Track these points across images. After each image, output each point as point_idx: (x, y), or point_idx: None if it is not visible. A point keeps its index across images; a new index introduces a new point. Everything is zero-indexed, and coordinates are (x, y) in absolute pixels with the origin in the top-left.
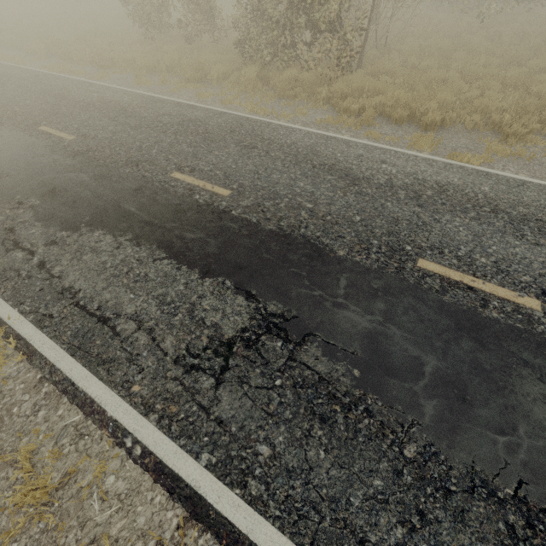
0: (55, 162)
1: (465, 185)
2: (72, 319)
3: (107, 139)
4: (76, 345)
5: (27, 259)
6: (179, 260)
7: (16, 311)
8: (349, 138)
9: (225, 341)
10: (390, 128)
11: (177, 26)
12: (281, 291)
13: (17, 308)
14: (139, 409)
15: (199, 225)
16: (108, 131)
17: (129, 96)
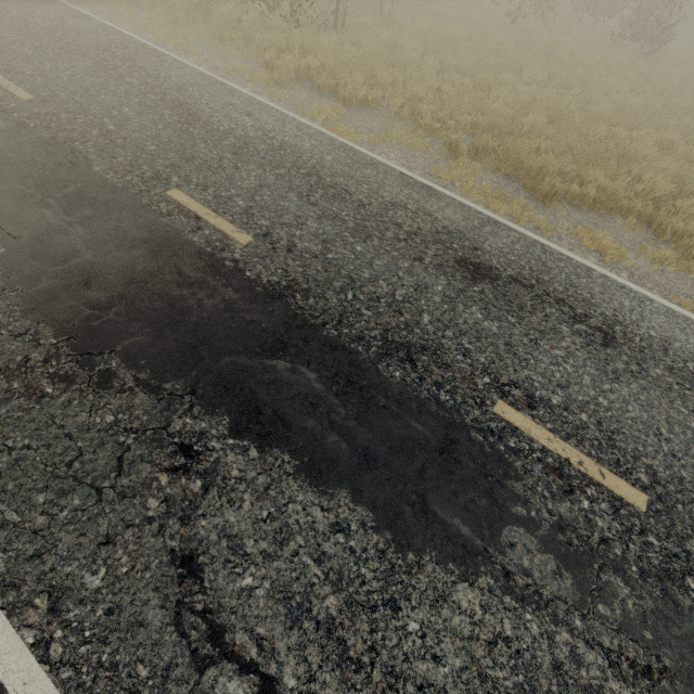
0: None
1: (310, 151)
2: None
3: None
4: None
5: None
6: None
7: None
8: (241, 89)
9: None
10: (308, 95)
11: None
12: None
13: None
14: None
15: None
16: None
17: None
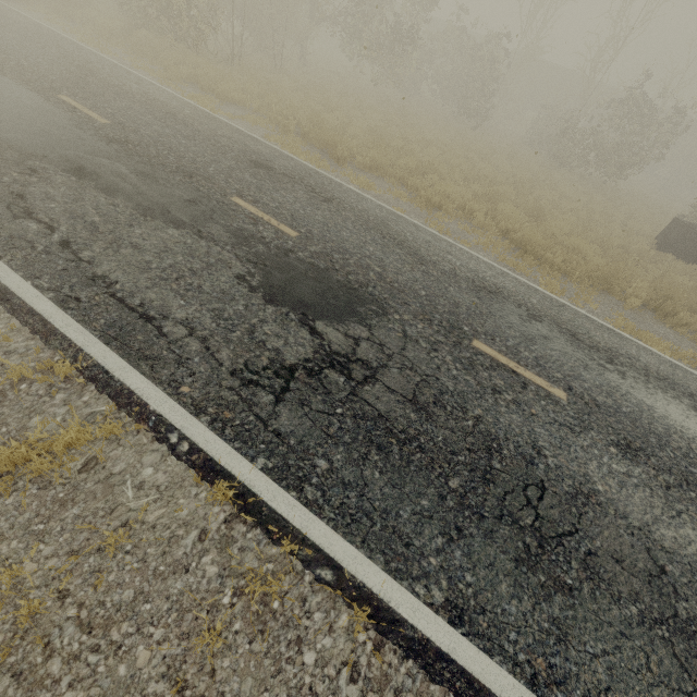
0: None
1: (175, 106)
2: None
3: None
4: None
5: None
6: None
7: None
8: (138, 74)
9: None
10: (194, 90)
11: None
12: None
13: None
14: None
15: None
16: None
17: None
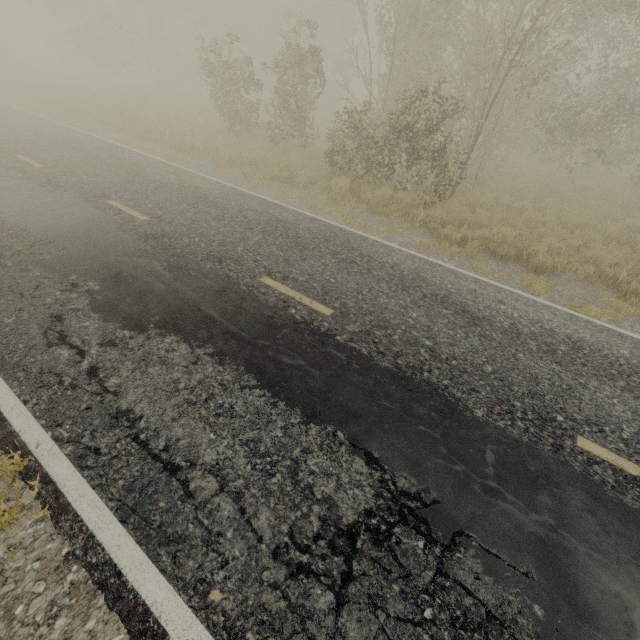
0: (123, 243)
1: (600, 344)
2: (128, 460)
3: (186, 226)
4: (129, 504)
5: (75, 361)
6: (275, 392)
7: (49, 436)
8: (456, 268)
9: (344, 528)
10: (495, 263)
11: (267, 126)
12: (412, 458)
13: (51, 431)
14: (220, 638)
15: (297, 348)
16: (187, 218)
17: (209, 184)
